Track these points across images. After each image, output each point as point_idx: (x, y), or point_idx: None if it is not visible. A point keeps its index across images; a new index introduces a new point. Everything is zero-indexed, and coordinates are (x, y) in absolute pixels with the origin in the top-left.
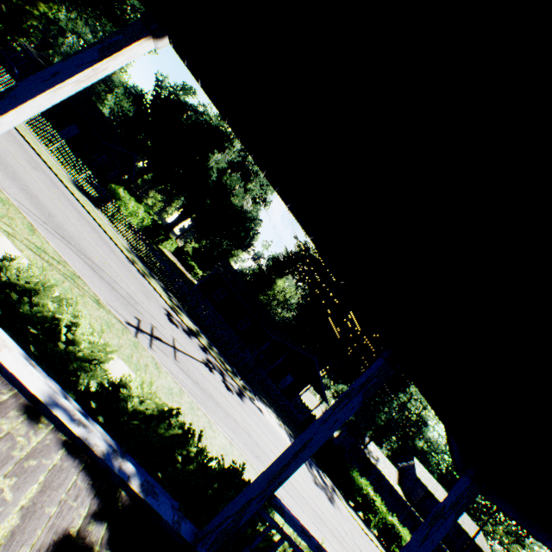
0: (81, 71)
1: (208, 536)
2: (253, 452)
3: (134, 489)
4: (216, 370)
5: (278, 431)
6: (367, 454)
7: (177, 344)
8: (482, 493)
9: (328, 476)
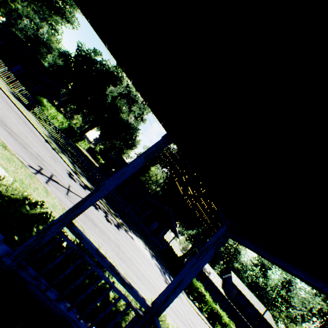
0: None
1: (14, 251)
2: (118, 255)
3: None
4: (102, 210)
5: (143, 251)
6: (203, 270)
7: (71, 189)
8: (236, 240)
9: None
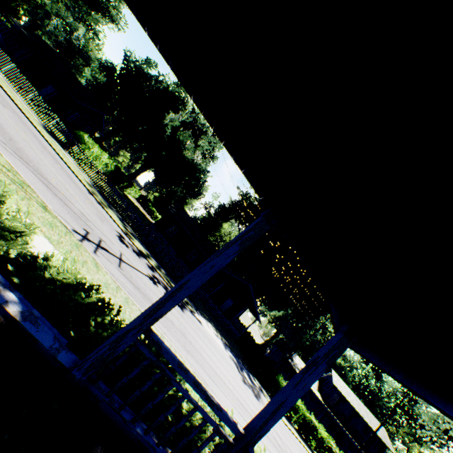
0: None
1: (84, 362)
2: (184, 347)
3: (10, 312)
4: (161, 285)
5: (214, 339)
6: (293, 366)
7: (124, 258)
8: (355, 350)
9: (257, 380)
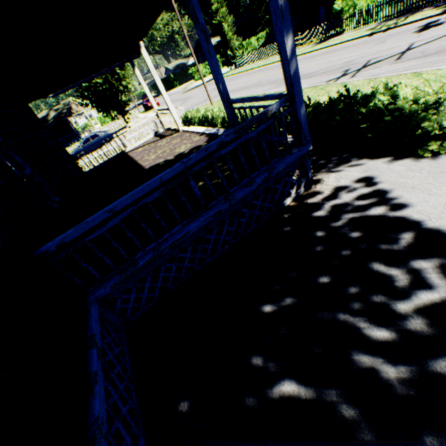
0: (152, 74)
1: None
2: None
3: (219, 134)
4: None
5: None
6: None
7: (415, 45)
8: None
9: None
